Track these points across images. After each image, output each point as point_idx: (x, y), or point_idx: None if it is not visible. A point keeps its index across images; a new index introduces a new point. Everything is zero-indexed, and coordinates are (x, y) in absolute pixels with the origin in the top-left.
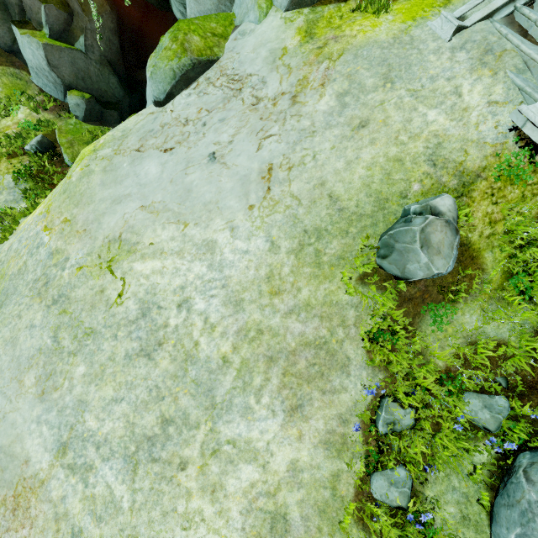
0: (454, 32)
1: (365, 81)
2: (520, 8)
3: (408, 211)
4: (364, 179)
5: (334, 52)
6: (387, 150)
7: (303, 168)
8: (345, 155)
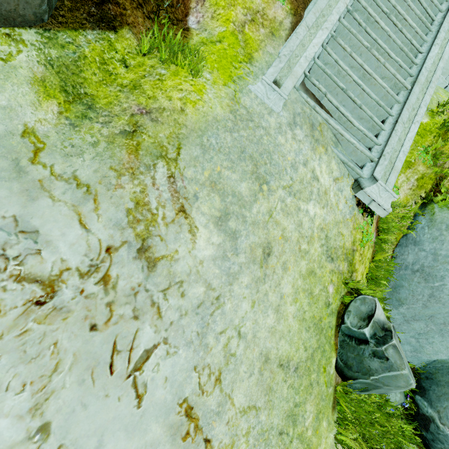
0: (282, 104)
1: (237, 188)
2: (310, 77)
3: (363, 335)
4: (297, 315)
5: (163, 143)
6: (299, 269)
7: (235, 361)
8: (269, 303)
